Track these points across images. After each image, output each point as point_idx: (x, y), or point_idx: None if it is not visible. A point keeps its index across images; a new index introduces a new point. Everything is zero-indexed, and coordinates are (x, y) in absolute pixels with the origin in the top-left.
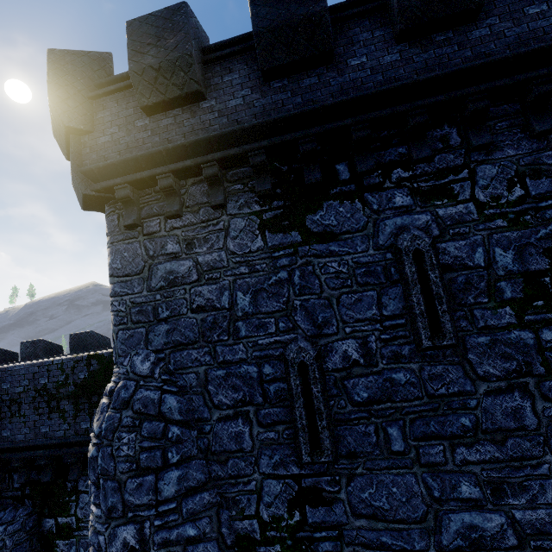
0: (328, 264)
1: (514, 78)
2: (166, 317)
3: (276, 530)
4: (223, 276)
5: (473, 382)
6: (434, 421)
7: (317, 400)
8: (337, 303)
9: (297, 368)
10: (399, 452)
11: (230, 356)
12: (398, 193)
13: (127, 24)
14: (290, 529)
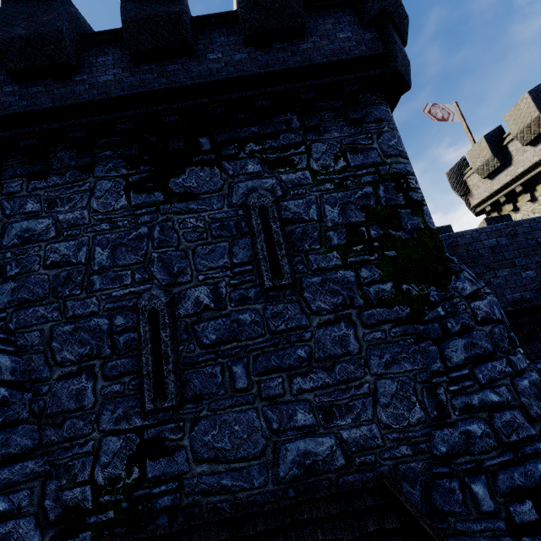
0: (186, 220)
1: (331, 78)
2: (14, 275)
3: (111, 494)
4: (83, 233)
5: (308, 317)
6: (274, 355)
7: (165, 345)
8: (193, 254)
9: (147, 315)
10: (243, 389)
11: (81, 310)
12: (250, 162)
13: (2, 1)
14: (127, 489)
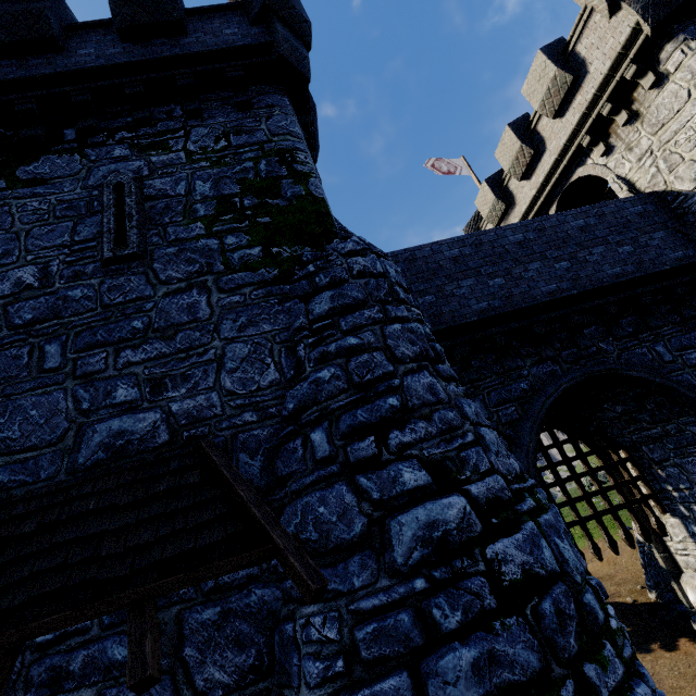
0: (28, 204)
1: (211, 65)
2: None
3: None
4: None
5: (154, 287)
6: (103, 329)
7: None
8: (27, 235)
9: None
10: (53, 369)
11: None
12: (118, 148)
13: None
14: None
